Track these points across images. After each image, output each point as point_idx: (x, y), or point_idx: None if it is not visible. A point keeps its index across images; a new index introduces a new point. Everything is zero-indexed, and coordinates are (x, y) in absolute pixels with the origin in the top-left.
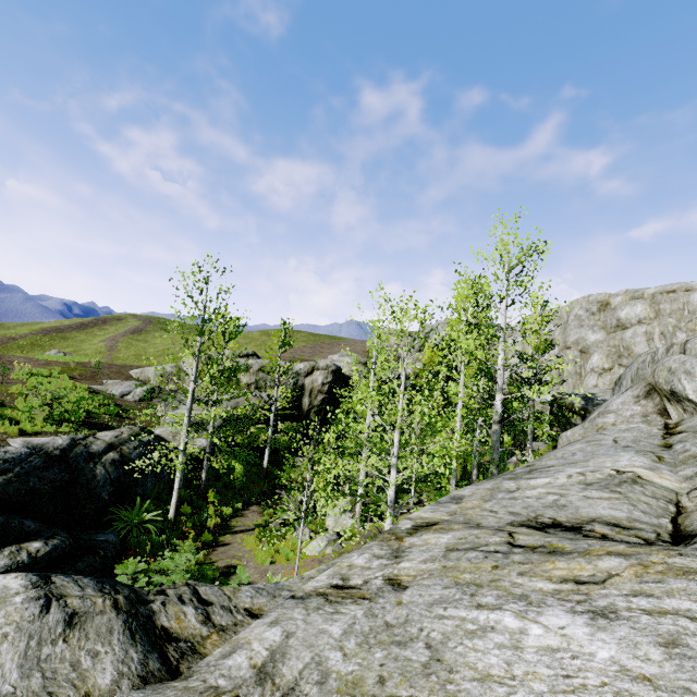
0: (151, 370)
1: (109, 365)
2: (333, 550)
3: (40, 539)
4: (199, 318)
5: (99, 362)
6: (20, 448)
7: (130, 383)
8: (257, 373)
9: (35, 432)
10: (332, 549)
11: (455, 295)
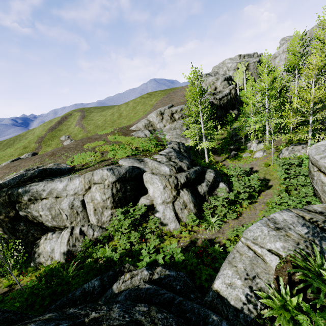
0: (140, 125)
1: (119, 129)
2: (266, 154)
3: (207, 169)
4: (192, 92)
5: (124, 128)
6: (172, 152)
7: (140, 132)
8: (180, 112)
9: (159, 150)
10: (265, 153)
11: (292, 44)
